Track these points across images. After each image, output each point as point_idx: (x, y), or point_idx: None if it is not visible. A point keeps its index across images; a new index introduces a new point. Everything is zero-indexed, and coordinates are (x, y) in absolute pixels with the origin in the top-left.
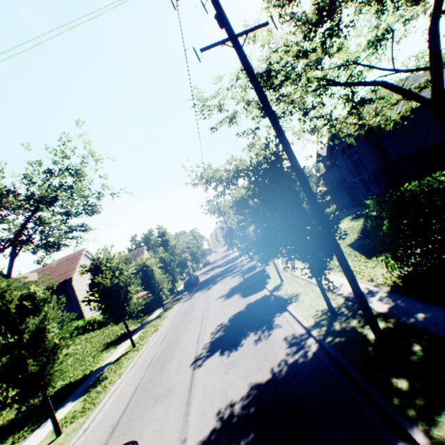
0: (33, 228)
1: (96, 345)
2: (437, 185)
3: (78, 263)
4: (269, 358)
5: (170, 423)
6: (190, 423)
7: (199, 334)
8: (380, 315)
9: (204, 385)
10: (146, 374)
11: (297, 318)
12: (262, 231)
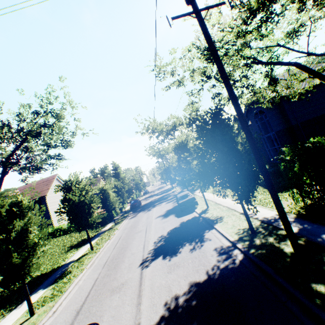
0: (19, 155)
1: (62, 247)
2: None
3: (51, 184)
4: (204, 263)
5: (125, 310)
6: (142, 311)
7: (144, 242)
8: None
9: (152, 281)
10: (103, 271)
11: (223, 234)
12: (204, 165)
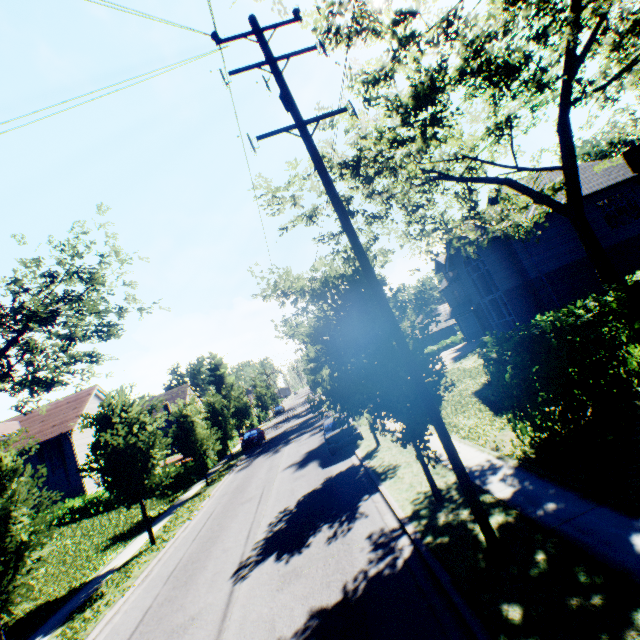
0: (17, 355)
1: (97, 540)
2: (573, 321)
3: (83, 407)
4: (343, 567)
5: None
6: None
7: (252, 524)
8: (500, 503)
9: (245, 610)
10: (163, 590)
11: (390, 504)
12: (339, 377)
